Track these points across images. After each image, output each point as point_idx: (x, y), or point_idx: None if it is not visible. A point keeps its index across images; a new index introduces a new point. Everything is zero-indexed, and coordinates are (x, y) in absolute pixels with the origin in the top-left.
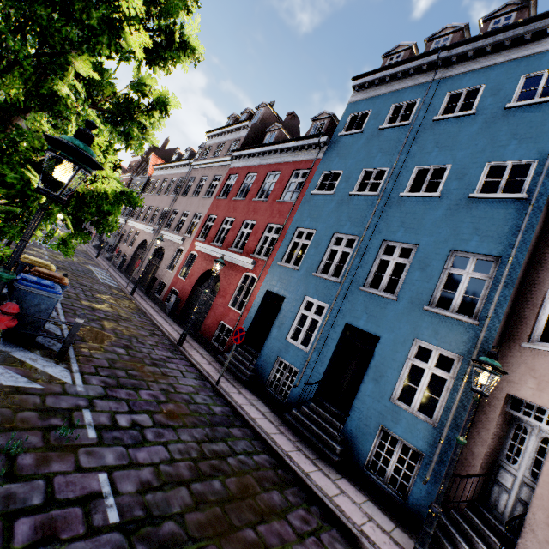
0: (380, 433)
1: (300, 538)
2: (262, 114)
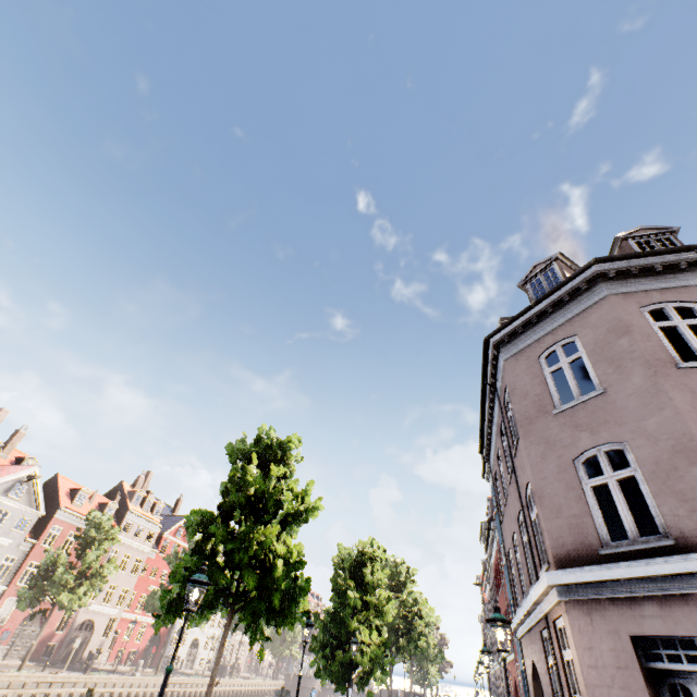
0: None
1: None
2: (490, 506)
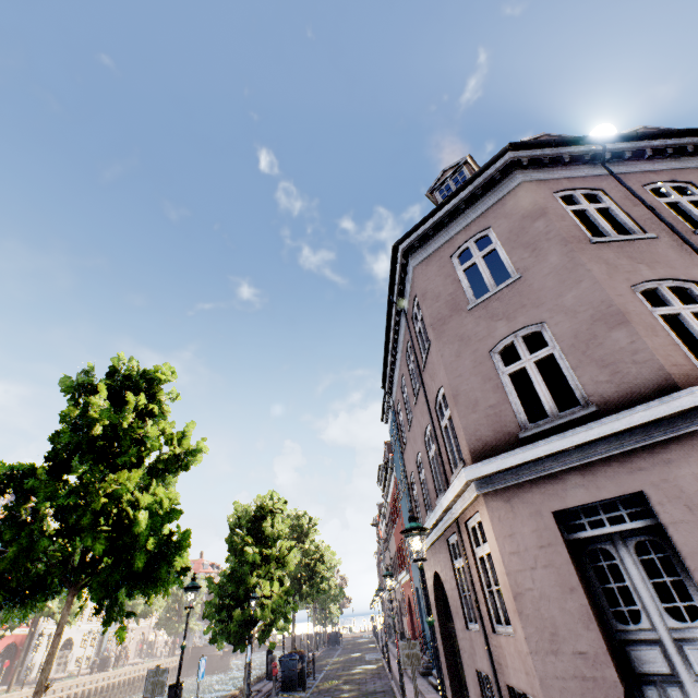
0: None
1: None
2: (387, 450)
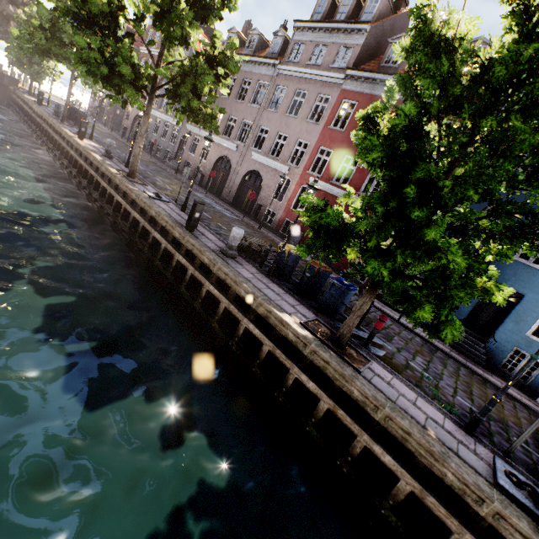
0: (513, 351)
1: (515, 410)
2: (378, 8)
